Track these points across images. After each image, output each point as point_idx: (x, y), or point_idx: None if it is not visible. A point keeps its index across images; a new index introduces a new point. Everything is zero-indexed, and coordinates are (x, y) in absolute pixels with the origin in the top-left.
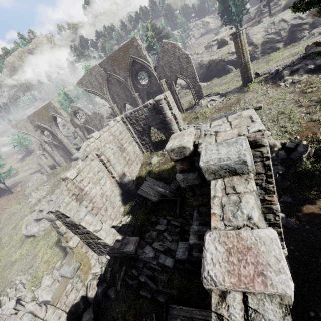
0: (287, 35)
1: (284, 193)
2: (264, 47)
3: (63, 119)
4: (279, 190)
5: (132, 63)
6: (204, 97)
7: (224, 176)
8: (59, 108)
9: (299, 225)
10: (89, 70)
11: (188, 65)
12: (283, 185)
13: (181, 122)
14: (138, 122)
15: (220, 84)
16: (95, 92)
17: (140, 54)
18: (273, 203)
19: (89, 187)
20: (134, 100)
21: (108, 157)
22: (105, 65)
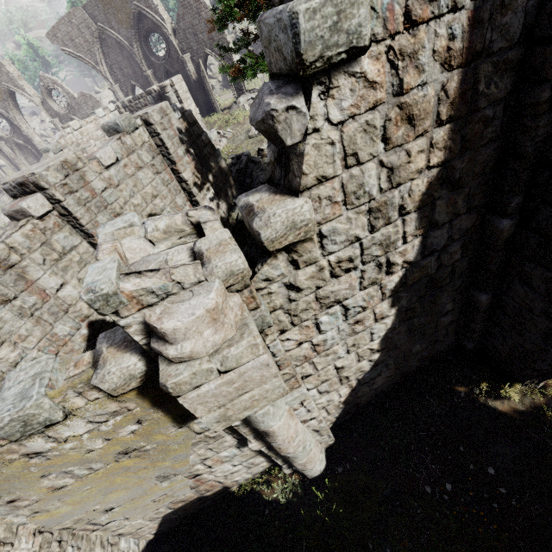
0: None
1: None
2: None
3: (29, 99)
4: None
5: (137, 16)
6: (246, 93)
7: (115, 134)
8: (19, 77)
9: None
10: (66, 14)
11: (220, 38)
12: None
13: (200, 123)
14: None
15: None
16: (80, 56)
17: (149, 4)
18: (180, 173)
19: None
20: (146, 81)
21: None
22: (94, 11)
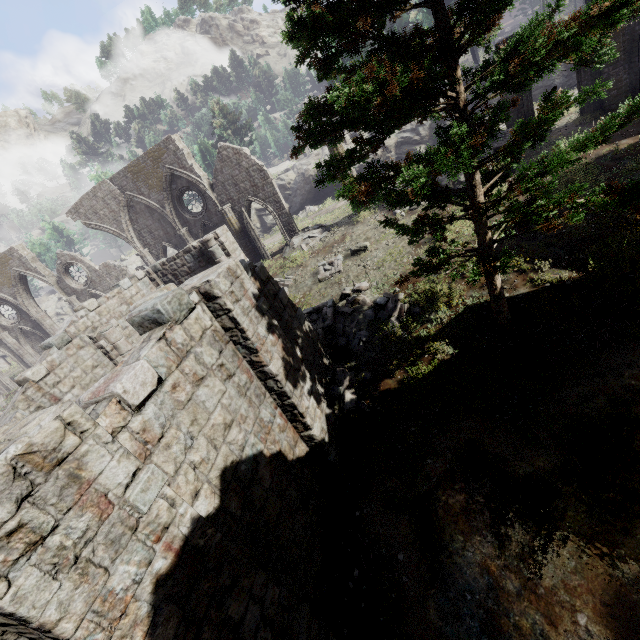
0: (428, 134)
1: (366, 368)
2: (399, 151)
3: (42, 280)
4: (359, 365)
5: (170, 178)
6: (299, 232)
7: (152, 328)
8: (33, 259)
9: (372, 408)
10: (91, 189)
11: (265, 183)
12: (366, 358)
13: None
14: (178, 278)
15: (333, 209)
16: (104, 227)
17: (183, 164)
18: (264, 365)
19: (73, 395)
20: (180, 239)
21: (114, 341)
22: (122, 182)
